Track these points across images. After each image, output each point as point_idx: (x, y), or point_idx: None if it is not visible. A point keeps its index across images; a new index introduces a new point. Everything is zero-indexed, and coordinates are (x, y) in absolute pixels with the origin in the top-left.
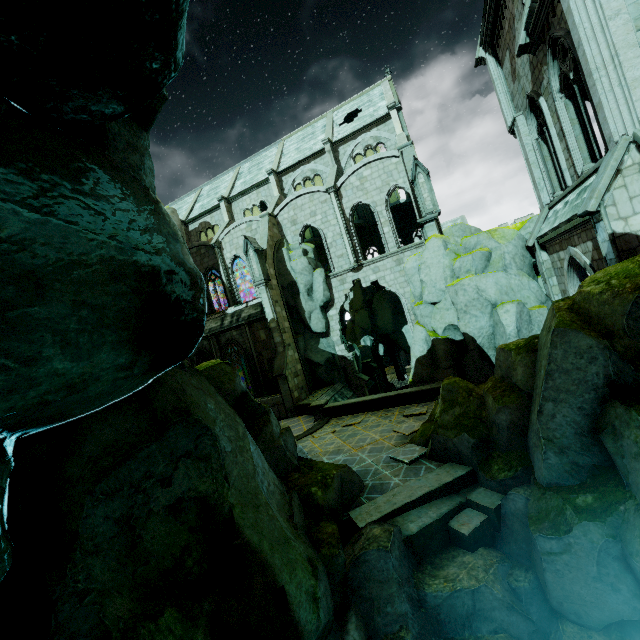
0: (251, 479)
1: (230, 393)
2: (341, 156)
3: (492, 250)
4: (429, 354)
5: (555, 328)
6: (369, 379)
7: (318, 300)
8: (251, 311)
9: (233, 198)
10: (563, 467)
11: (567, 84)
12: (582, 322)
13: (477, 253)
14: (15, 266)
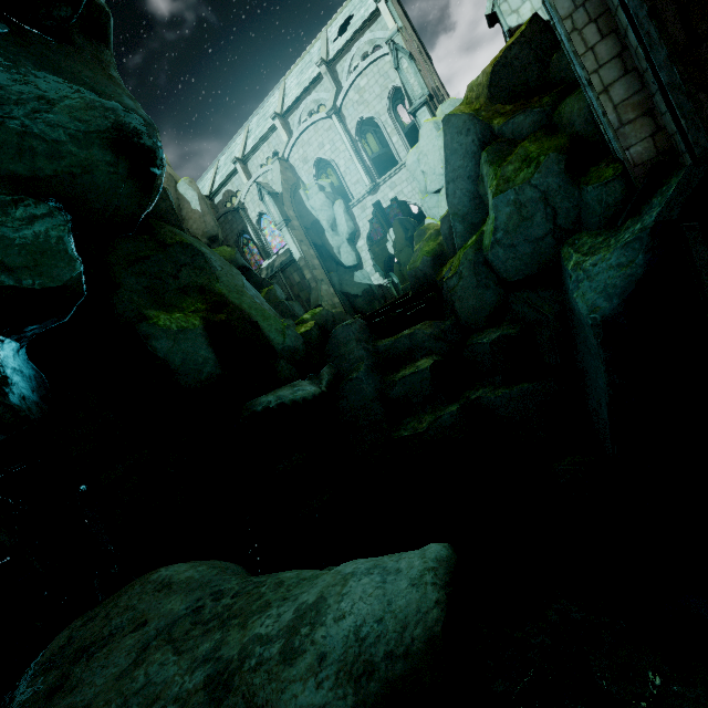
0: (239, 287)
1: (232, 262)
2: (340, 75)
3: None
4: None
5: (443, 119)
6: None
7: (343, 233)
8: (282, 259)
9: (247, 157)
10: (466, 230)
11: None
12: (466, 108)
13: None
14: (35, 93)
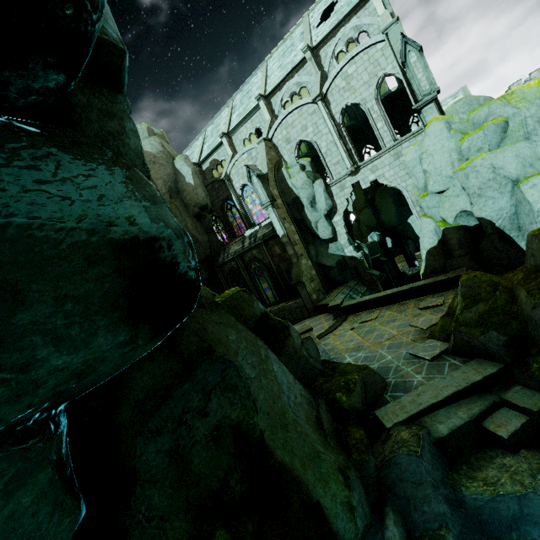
0: (277, 399)
1: (250, 317)
2: (323, 60)
3: (509, 118)
4: (440, 244)
5: None
6: (380, 272)
7: (321, 210)
8: (264, 231)
9: (232, 132)
10: None
11: None
12: None
13: (489, 126)
14: None
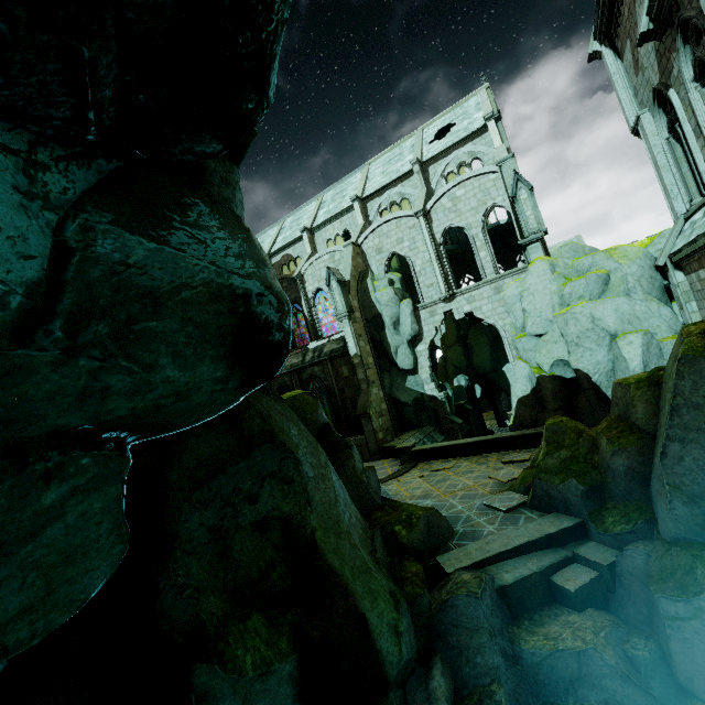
0: (333, 507)
1: (312, 423)
2: (431, 176)
3: (611, 272)
4: (533, 394)
5: (682, 355)
6: (463, 423)
7: (405, 334)
8: (333, 346)
9: (316, 228)
10: (694, 519)
11: (704, 71)
12: None
13: (592, 276)
14: (140, 287)
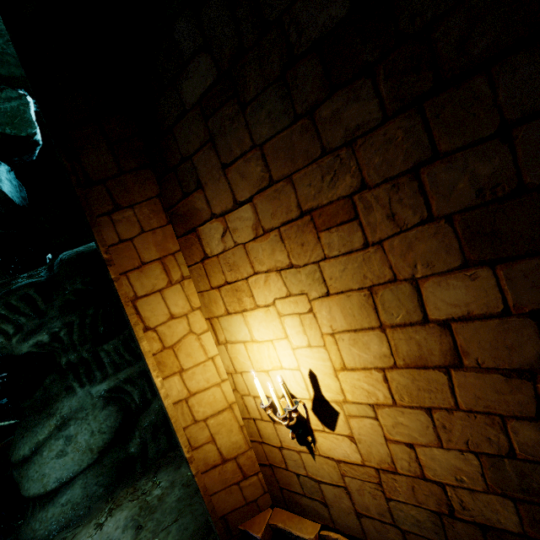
0: None
1: None
2: None
3: None
4: None
5: None
6: None
7: None
8: None
9: None
10: None
11: None
12: None
13: None
14: None
